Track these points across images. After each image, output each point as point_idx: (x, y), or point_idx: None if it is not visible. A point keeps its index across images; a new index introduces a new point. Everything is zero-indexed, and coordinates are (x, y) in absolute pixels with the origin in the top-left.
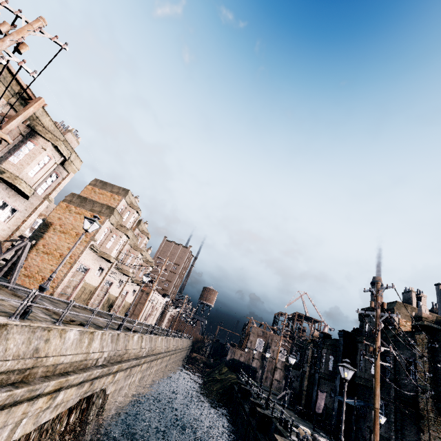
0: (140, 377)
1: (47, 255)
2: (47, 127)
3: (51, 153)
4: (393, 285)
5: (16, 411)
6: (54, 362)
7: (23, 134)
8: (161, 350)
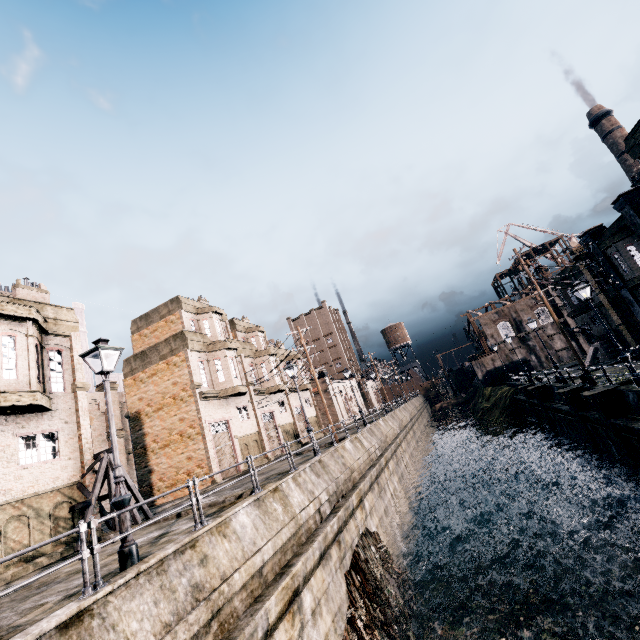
0: (399, 479)
1: (167, 448)
2: None
3: (4, 329)
4: None
5: None
6: (248, 574)
7: None
8: (395, 432)
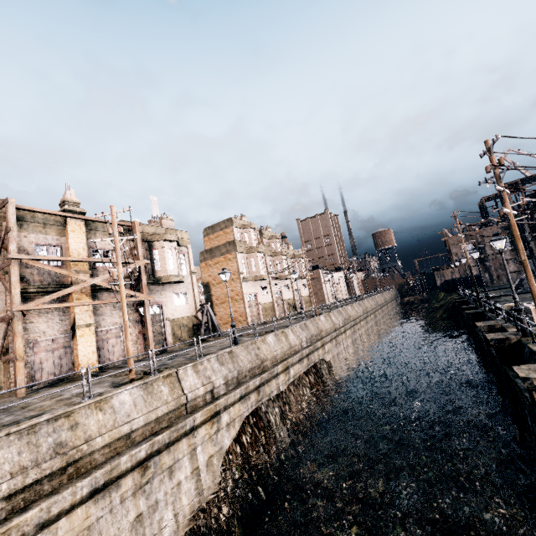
0: (352, 341)
1: (224, 304)
2: (152, 232)
3: (168, 246)
4: (496, 137)
5: (272, 384)
6: (272, 356)
7: (147, 250)
8: (358, 314)
